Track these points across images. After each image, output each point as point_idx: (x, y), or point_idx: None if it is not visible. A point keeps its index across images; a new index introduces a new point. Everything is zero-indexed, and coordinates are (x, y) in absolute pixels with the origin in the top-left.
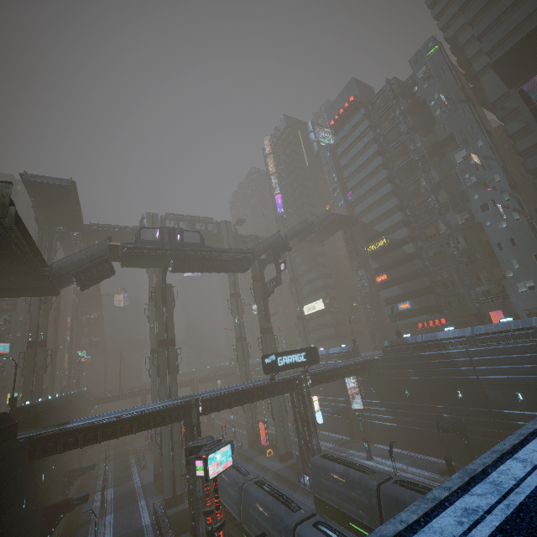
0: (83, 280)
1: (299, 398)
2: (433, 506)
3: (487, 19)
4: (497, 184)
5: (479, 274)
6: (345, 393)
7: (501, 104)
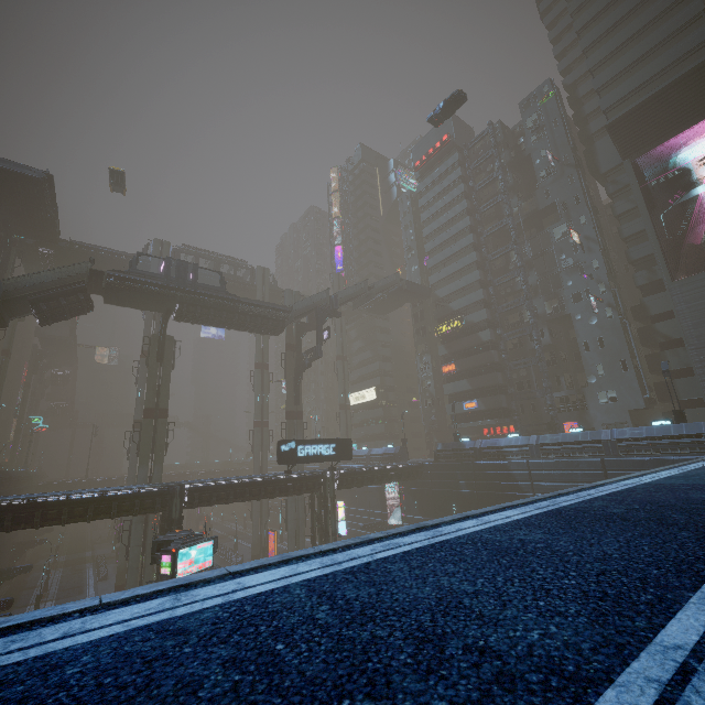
0: (45, 311)
1: (321, 503)
2: (360, 541)
3: (611, 71)
4: (595, 271)
5: (560, 377)
6: (383, 505)
7: (613, 177)
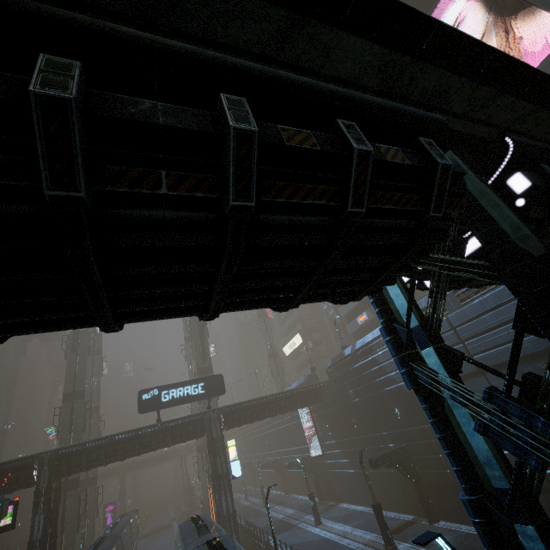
0: None
1: (219, 447)
2: None
3: None
4: None
5: None
6: (308, 438)
7: None
